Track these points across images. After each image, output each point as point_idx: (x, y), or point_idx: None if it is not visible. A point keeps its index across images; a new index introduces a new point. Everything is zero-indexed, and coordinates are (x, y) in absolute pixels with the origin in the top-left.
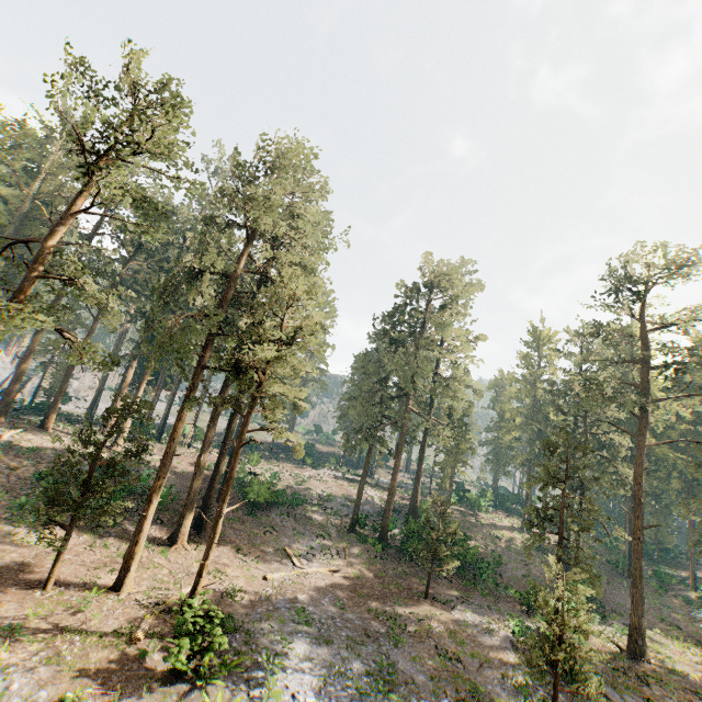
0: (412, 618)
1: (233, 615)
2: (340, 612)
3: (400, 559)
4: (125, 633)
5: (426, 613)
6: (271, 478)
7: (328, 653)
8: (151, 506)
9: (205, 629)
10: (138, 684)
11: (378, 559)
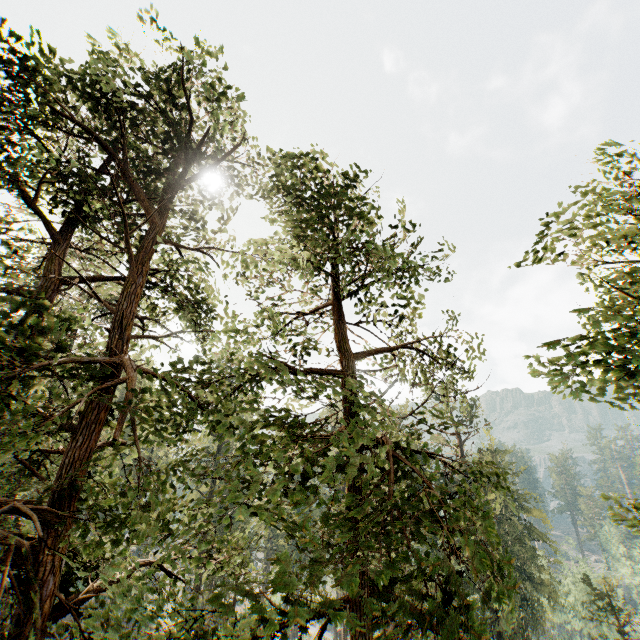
0: None
1: None
2: None
3: None
4: None
5: None
6: None
7: None
8: None
9: None
10: None
11: None
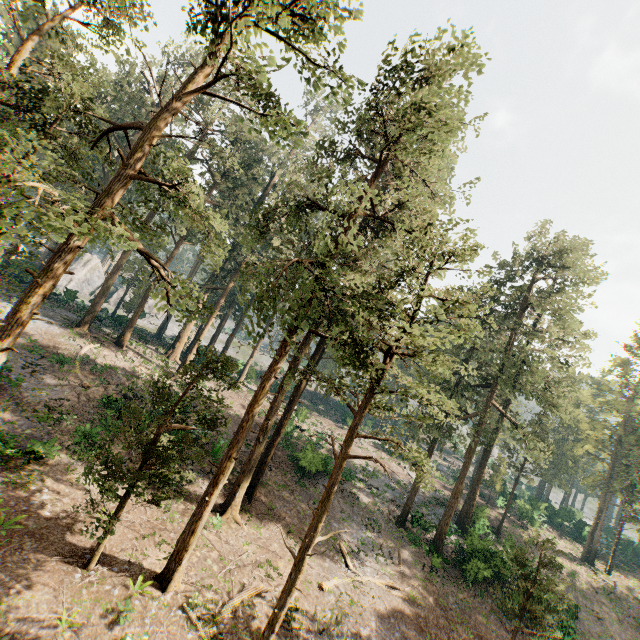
0: None
1: None
2: None
3: (459, 581)
4: None
5: None
6: (317, 439)
7: None
8: (216, 490)
9: None
10: None
11: (434, 575)
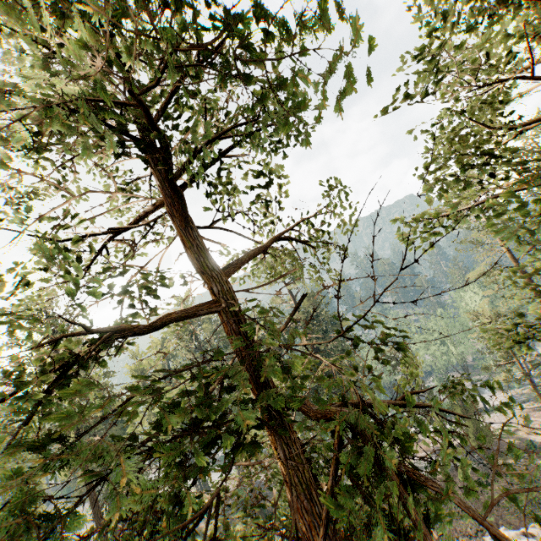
0: None
1: None
2: None
3: None
4: None
5: None
6: None
7: None
8: None
9: None
10: None
11: None
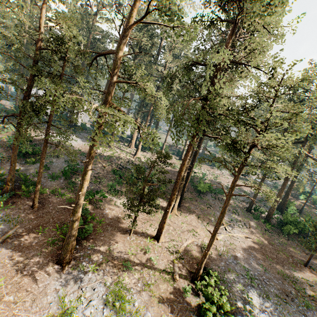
0: (304, 282)
1: (211, 265)
2: (262, 271)
3: (280, 234)
4: (170, 273)
5: (310, 279)
6: (203, 176)
7: (270, 306)
8: (170, 207)
9: (219, 300)
10: (187, 316)
11: (267, 232)
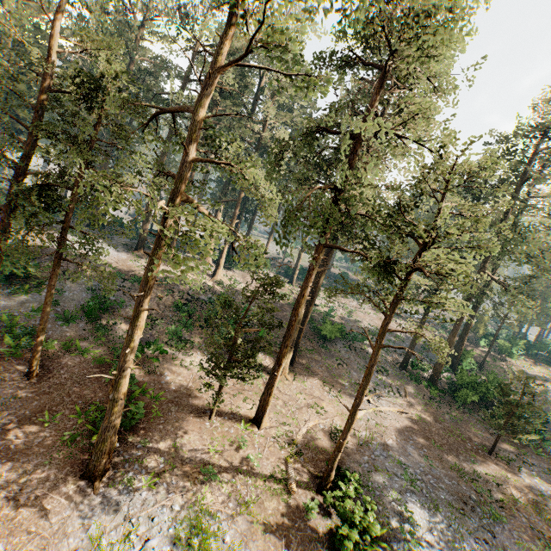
0: (490, 480)
1: (347, 463)
2: (427, 466)
3: (452, 404)
4: (281, 481)
5: (498, 475)
6: (329, 311)
7: (441, 523)
8: (280, 368)
9: (364, 519)
10: None
11: (432, 401)
